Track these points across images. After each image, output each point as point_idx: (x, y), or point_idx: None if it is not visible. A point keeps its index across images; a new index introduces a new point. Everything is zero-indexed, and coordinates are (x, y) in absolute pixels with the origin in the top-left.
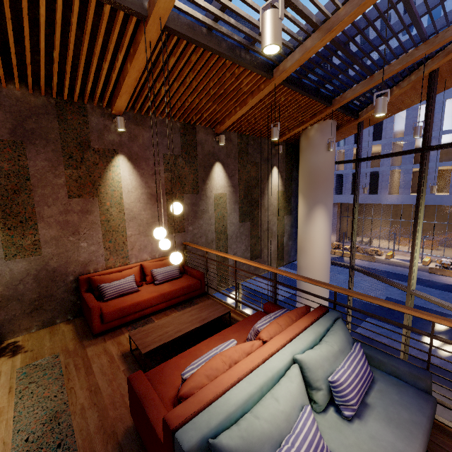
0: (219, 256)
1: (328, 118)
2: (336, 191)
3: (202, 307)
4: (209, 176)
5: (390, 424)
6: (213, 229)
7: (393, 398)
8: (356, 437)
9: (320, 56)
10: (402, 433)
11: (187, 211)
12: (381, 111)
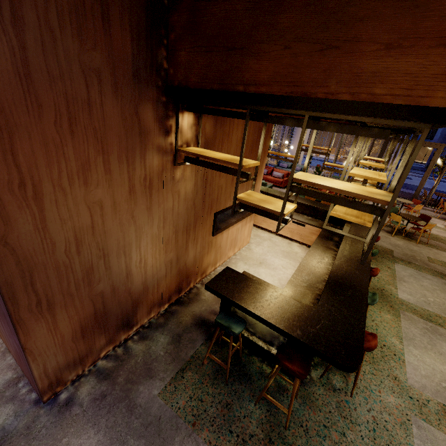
0: None
1: None
2: None
3: None
4: None
5: None
6: None
7: None
8: None
9: None
10: None
11: None
12: None
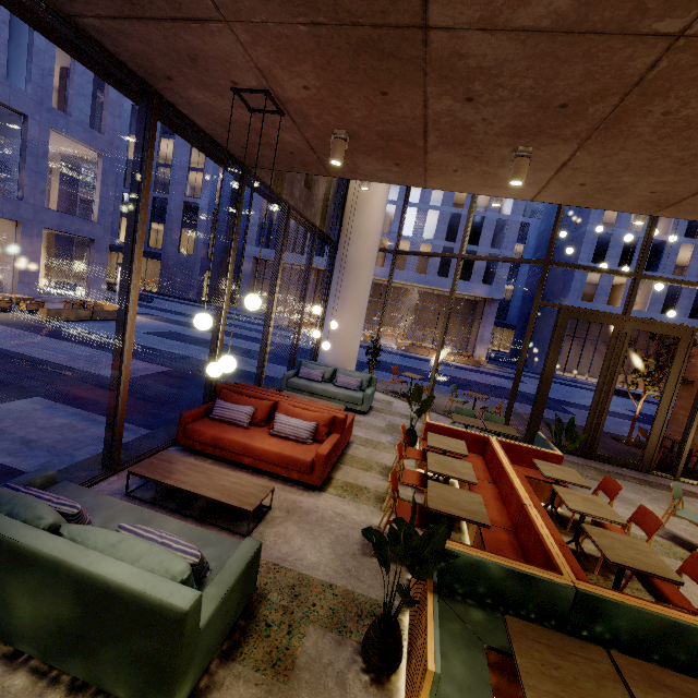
0: None
1: None
2: (316, 252)
3: None
4: None
5: None
6: None
7: None
8: None
9: None
10: None
11: None
12: None
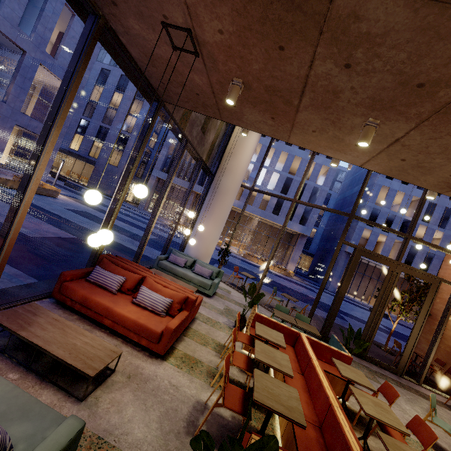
0: None
1: None
2: (198, 182)
3: None
4: None
5: None
6: None
7: None
8: None
9: None
10: None
11: None
12: None
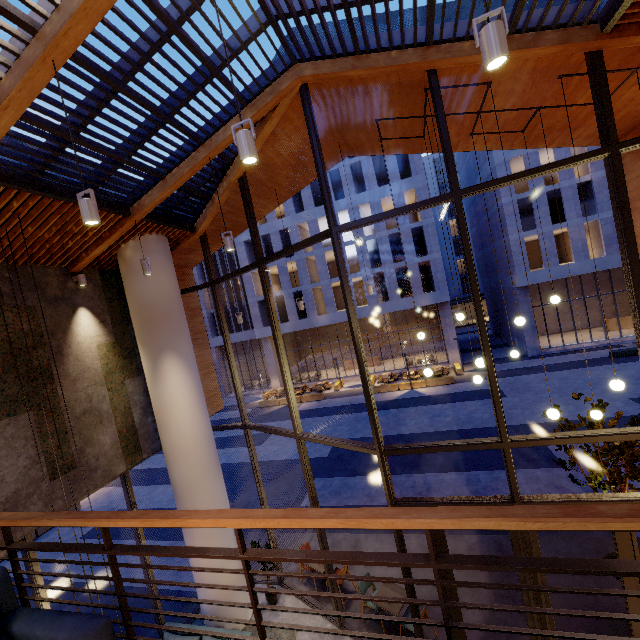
0: None
1: (145, 232)
2: (264, 322)
3: None
4: None
5: None
6: None
7: None
8: None
9: (36, 145)
10: None
11: None
12: (88, 218)
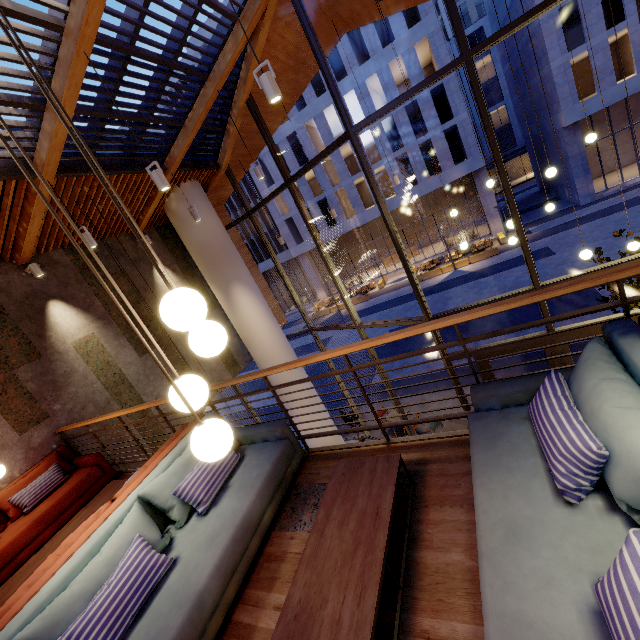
0: (134, 414)
1: (180, 182)
2: (296, 240)
3: (97, 499)
4: (47, 325)
5: (239, 491)
6: (101, 387)
7: (253, 464)
8: (205, 525)
9: (86, 131)
10: (245, 492)
11: (36, 389)
12: (162, 186)
